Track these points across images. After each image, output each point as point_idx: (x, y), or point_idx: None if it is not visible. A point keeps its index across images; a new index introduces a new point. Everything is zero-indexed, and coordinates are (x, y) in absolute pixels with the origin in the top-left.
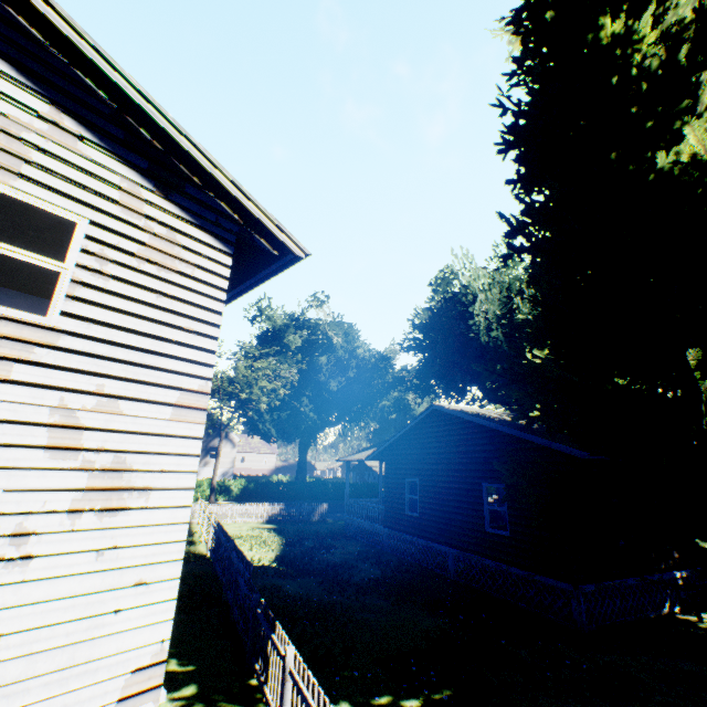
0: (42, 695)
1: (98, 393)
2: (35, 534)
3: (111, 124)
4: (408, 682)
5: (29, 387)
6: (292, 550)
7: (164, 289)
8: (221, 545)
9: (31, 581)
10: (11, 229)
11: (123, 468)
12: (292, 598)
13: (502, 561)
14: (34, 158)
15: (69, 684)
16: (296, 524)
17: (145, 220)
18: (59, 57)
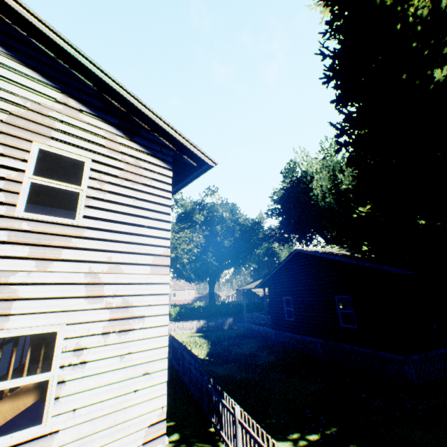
0: (101, 443)
1: (109, 262)
2: (86, 348)
3: (95, 100)
4: (307, 424)
5: (71, 262)
6: (216, 348)
7: (136, 196)
8: (174, 348)
9: (87, 376)
10: (40, 169)
11: (128, 305)
12: (223, 377)
13: (353, 344)
14: (57, 126)
15: (115, 435)
16: (215, 331)
17: (121, 155)
18: (62, 65)
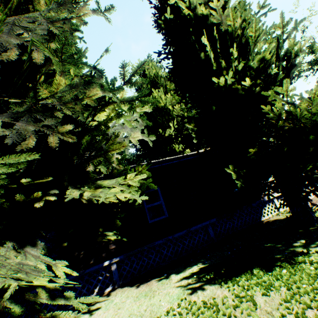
0: None
1: None
2: None
3: None
4: None
5: None
6: None
7: None
8: None
9: None
10: None
11: None
12: None
13: None
14: None
15: None
16: None
17: None
18: None
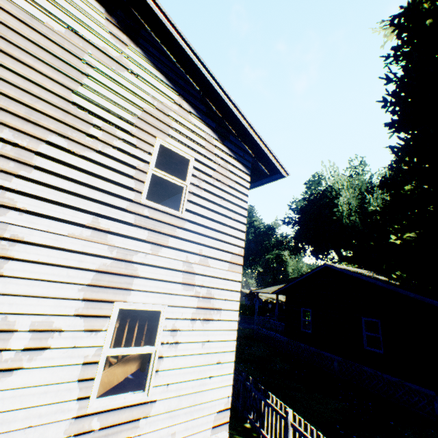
0: (184, 419)
1: (200, 254)
2: (179, 330)
3: (200, 103)
4: None
5: (174, 250)
6: None
7: (223, 196)
8: None
9: (178, 356)
10: None
11: (210, 297)
12: None
13: (377, 369)
14: (173, 125)
15: (193, 414)
16: None
17: (214, 156)
18: (180, 69)
